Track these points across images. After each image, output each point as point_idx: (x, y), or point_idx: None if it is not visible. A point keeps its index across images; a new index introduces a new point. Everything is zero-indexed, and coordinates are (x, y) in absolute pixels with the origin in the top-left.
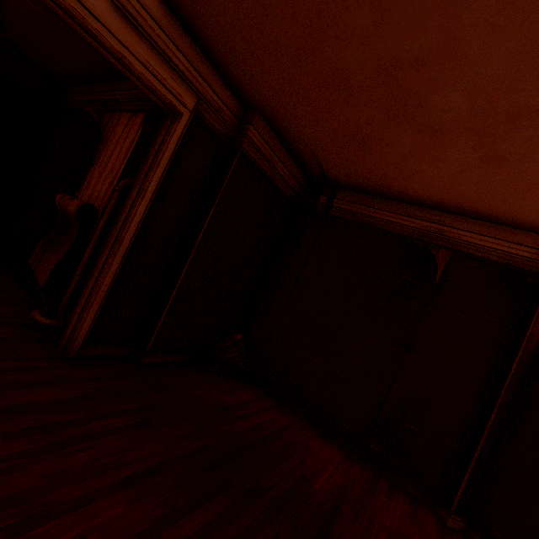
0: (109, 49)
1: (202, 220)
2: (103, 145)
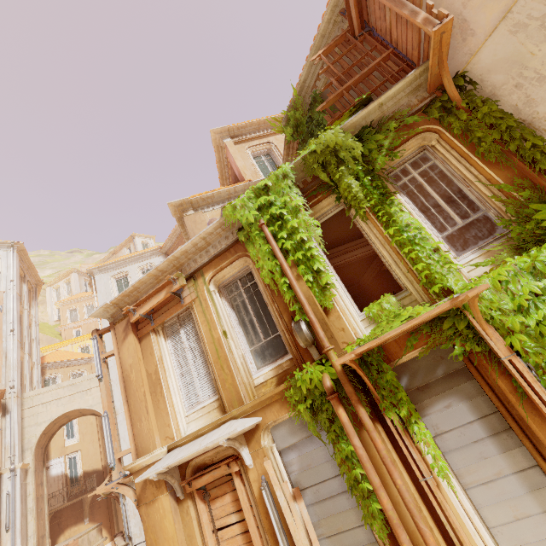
0: None
1: None
2: None
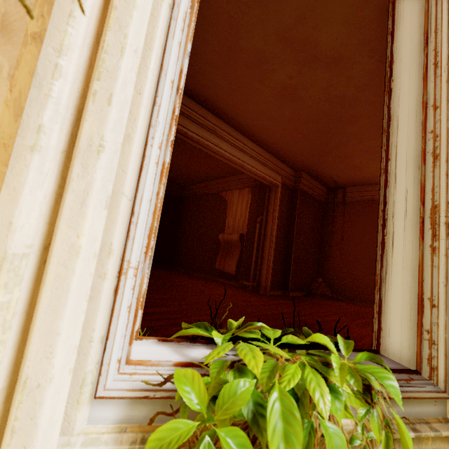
0: (260, 176)
1: (292, 224)
2: (228, 207)
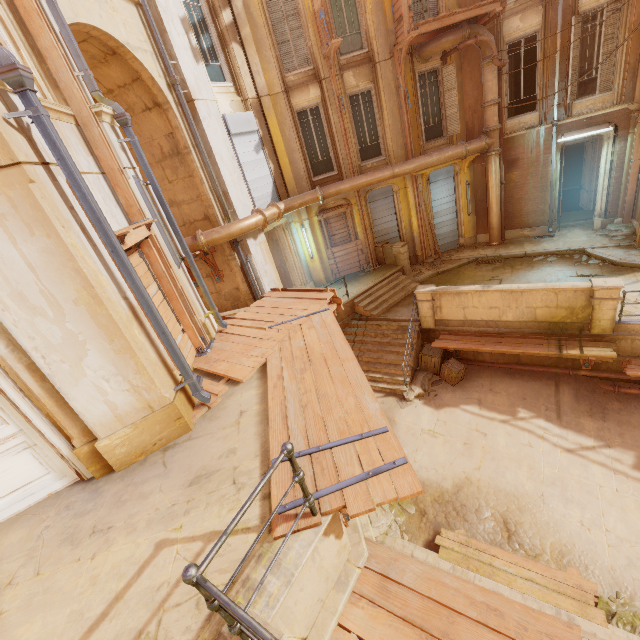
0: None
1: None
2: None
